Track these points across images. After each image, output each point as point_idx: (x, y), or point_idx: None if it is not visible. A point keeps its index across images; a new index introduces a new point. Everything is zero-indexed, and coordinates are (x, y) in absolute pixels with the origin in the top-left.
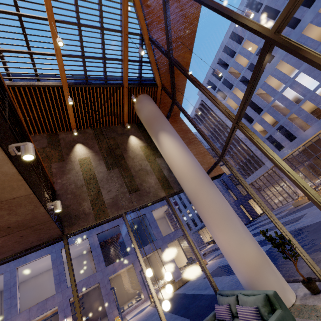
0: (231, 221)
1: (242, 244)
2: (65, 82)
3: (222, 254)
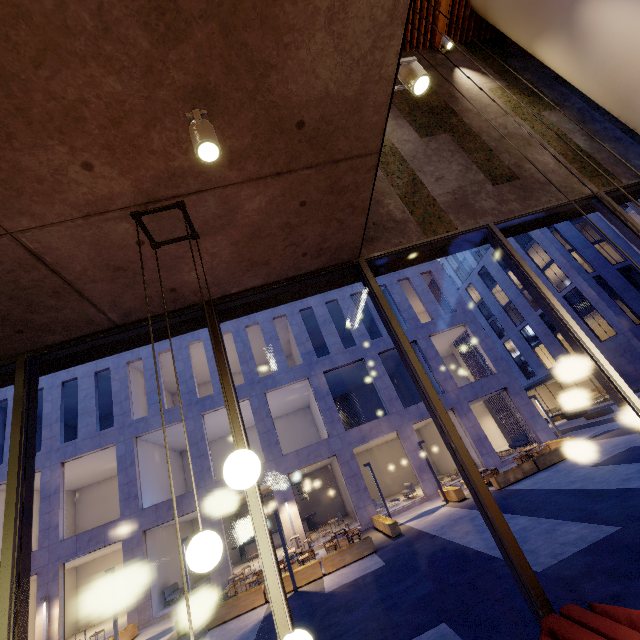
0: None
1: None
2: None
3: (620, 429)
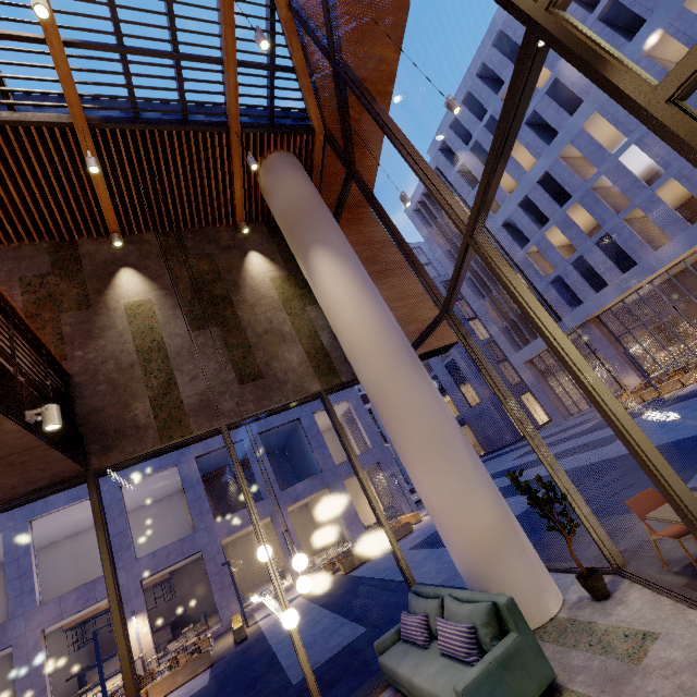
0: (451, 452)
1: (466, 499)
2: (81, 115)
3: None
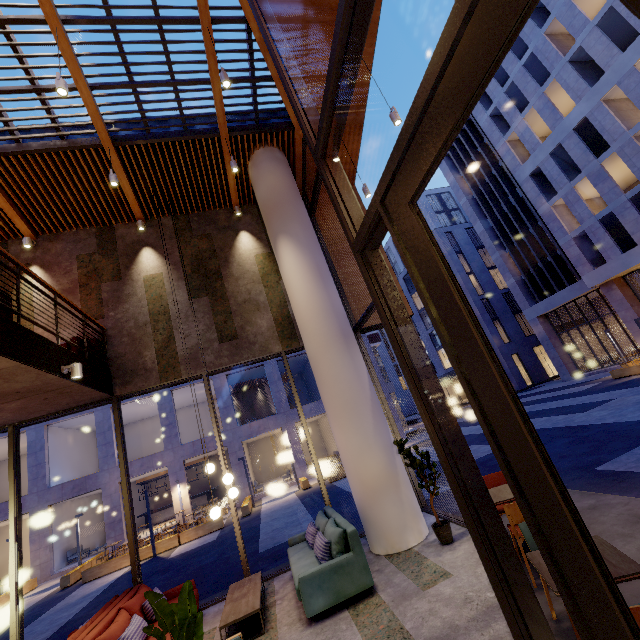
0: (358, 416)
1: (362, 453)
2: (107, 139)
3: None
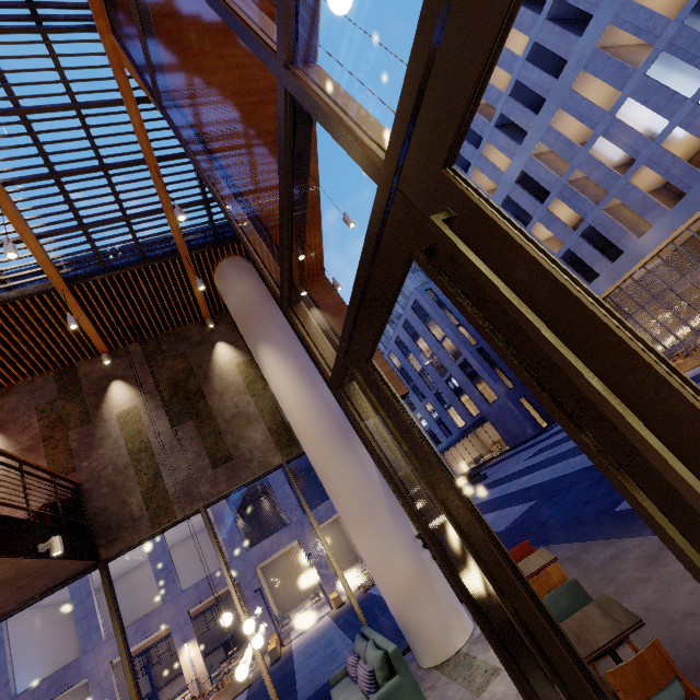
0: (375, 517)
1: (388, 556)
2: (60, 281)
3: None
